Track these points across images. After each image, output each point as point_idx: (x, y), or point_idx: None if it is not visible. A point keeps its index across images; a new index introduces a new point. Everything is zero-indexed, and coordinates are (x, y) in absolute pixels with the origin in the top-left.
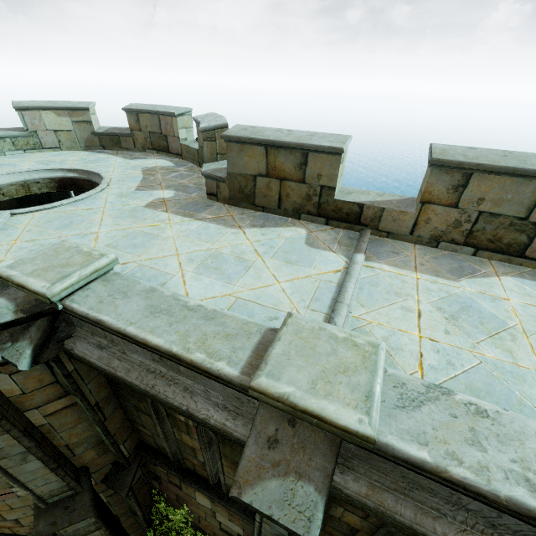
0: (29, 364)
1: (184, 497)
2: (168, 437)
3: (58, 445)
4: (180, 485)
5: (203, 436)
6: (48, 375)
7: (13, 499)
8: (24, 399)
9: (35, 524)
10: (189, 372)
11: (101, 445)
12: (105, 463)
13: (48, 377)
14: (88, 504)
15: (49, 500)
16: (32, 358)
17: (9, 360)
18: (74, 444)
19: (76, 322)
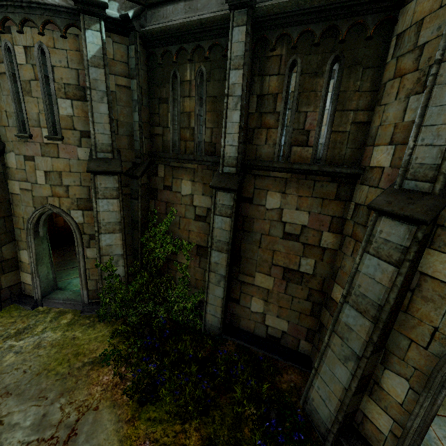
0: (131, 17)
1: (172, 200)
2: (174, 121)
3: (113, 116)
4: (172, 183)
5: (198, 85)
6: (125, 56)
7: (74, 161)
8: (112, 64)
9: (88, 163)
10: (202, 5)
11: (132, 138)
12: (129, 159)
13: (125, 57)
14: (119, 165)
15: (98, 154)
16: (132, 15)
17: (124, 14)
18: (120, 122)
19: (149, 19)
